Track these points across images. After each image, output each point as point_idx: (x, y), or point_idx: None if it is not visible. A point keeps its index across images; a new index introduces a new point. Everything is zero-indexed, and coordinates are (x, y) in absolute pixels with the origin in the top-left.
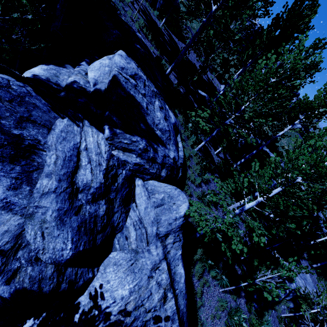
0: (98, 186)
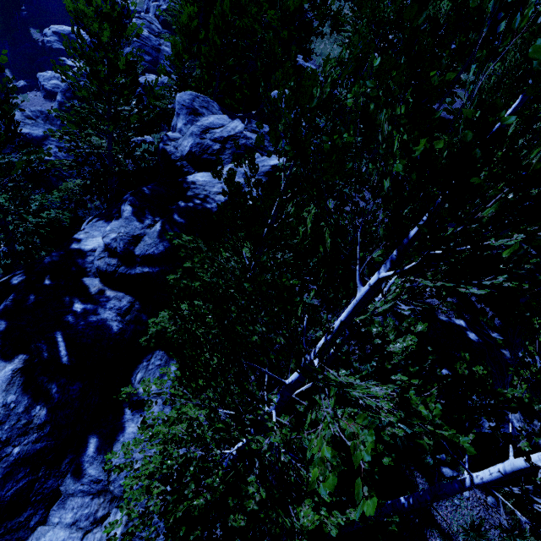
0: (220, 136)
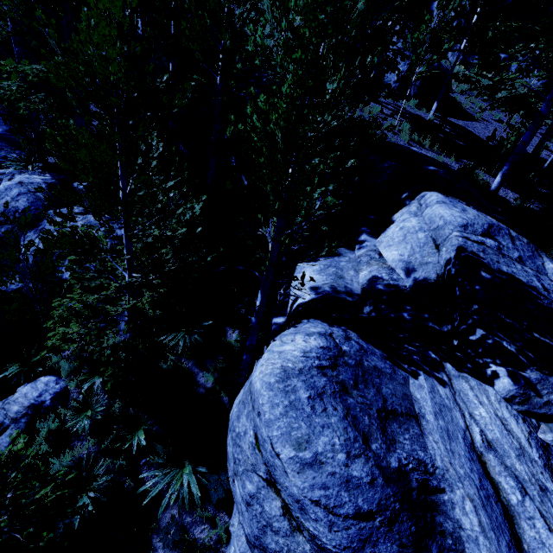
0: None
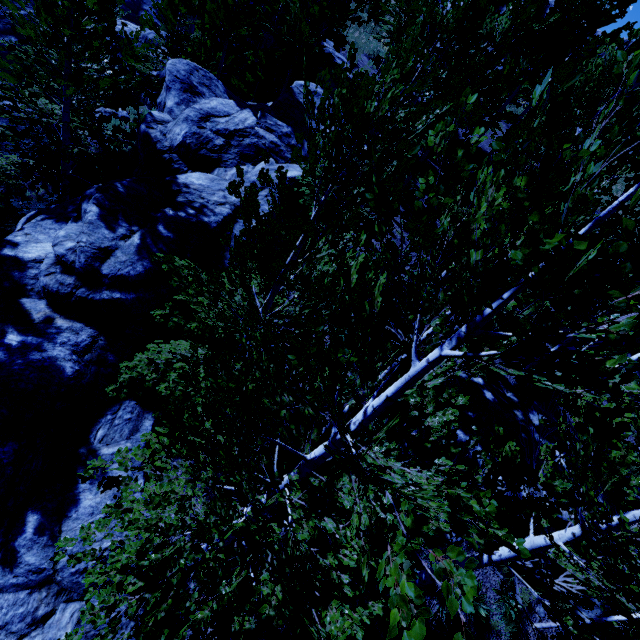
0: (225, 128)
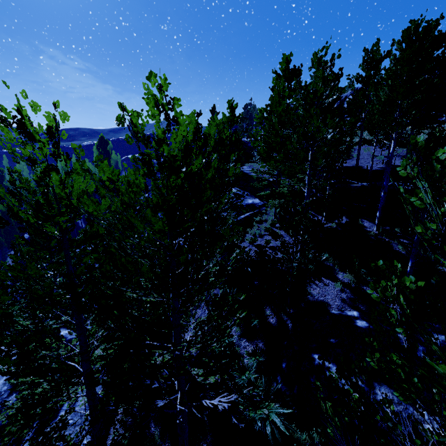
0: None
